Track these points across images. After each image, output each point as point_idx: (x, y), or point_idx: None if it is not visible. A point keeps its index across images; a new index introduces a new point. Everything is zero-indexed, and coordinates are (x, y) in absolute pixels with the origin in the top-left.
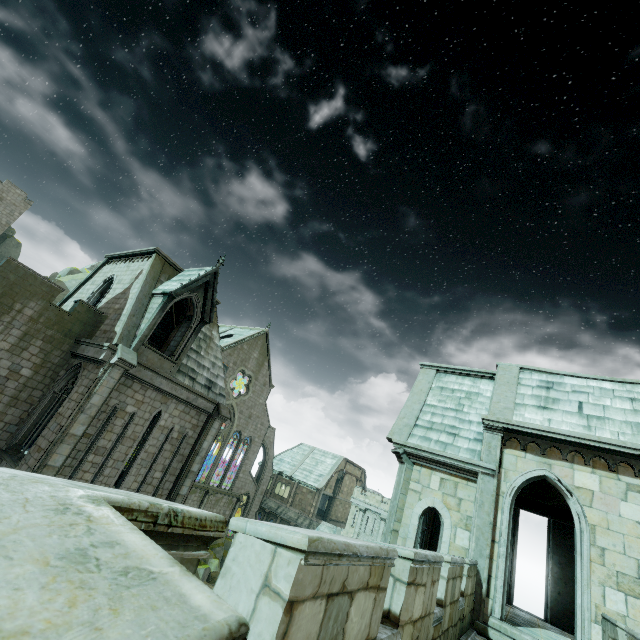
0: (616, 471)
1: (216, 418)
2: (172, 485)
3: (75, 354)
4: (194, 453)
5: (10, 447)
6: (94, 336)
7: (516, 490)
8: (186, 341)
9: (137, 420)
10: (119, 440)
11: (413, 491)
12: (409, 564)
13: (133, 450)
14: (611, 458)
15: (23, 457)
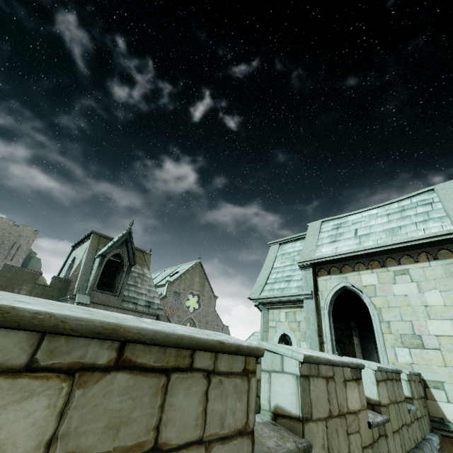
0: (385, 266)
1: None
2: None
3: None
4: None
5: None
6: (66, 295)
7: (330, 303)
8: (123, 280)
9: None
10: None
11: (271, 327)
12: None
13: None
14: (380, 258)
15: None
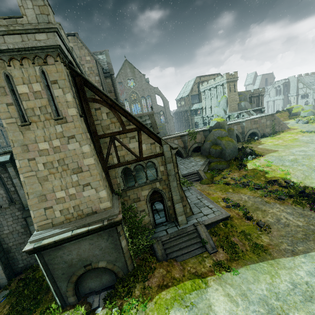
0: None
1: None
2: None
3: None
4: None
5: None
6: None
7: None
8: None
9: None
10: None
11: None
12: None
13: None
14: None
15: None
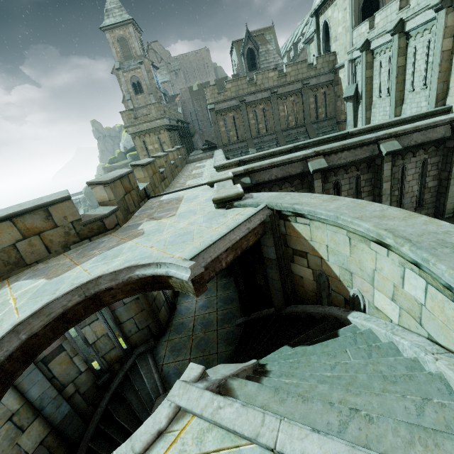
0: (333, 3)
1: None
2: None
3: None
4: None
5: None
6: None
7: (323, 31)
8: (258, 61)
9: None
10: None
11: (311, 54)
12: (247, 82)
13: None
14: None
15: None
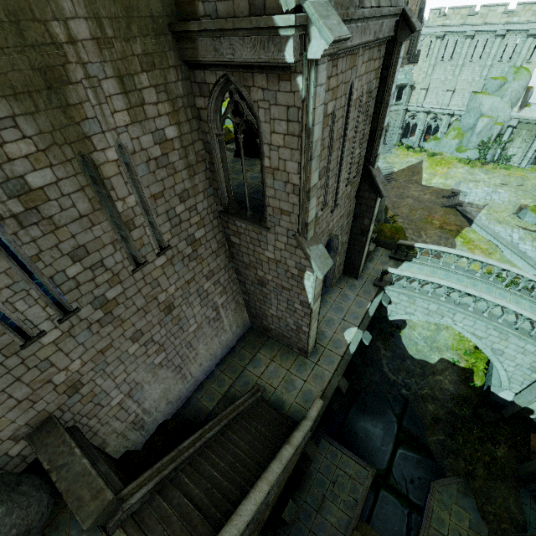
0: None
1: (405, 41)
2: (365, 151)
3: (196, 63)
4: (383, 107)
5: (227, 208)
6: (197, 4)
7: None
8: None
9: (337, 115)
10: (329, 150)
11: None
12: None
13: (339, 149)
14: None
15: (262, 218)
